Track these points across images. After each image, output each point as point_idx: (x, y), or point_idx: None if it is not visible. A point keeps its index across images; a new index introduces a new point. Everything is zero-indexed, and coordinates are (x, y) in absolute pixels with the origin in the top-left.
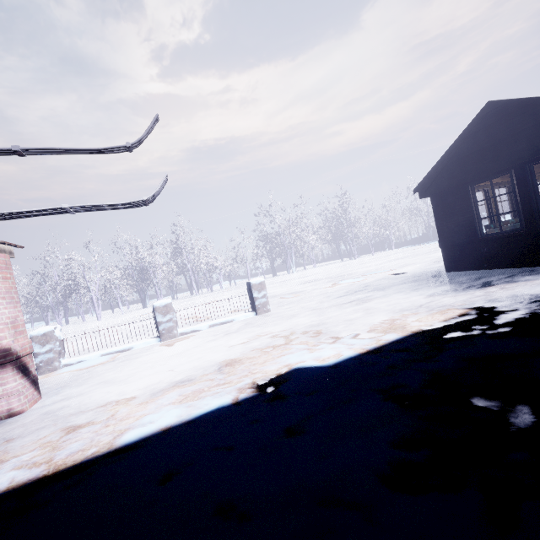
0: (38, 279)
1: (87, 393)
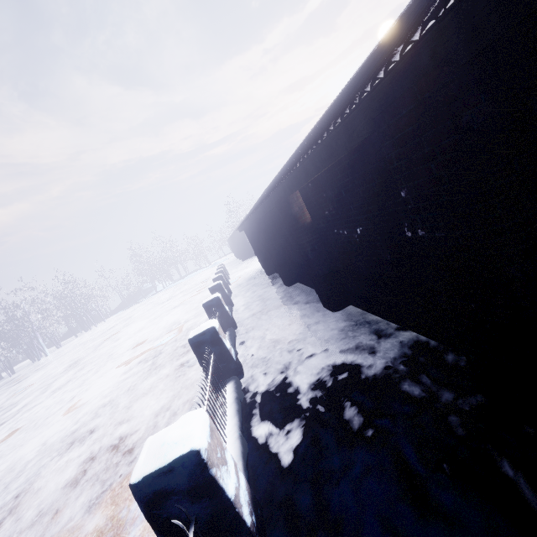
0: None
1: None
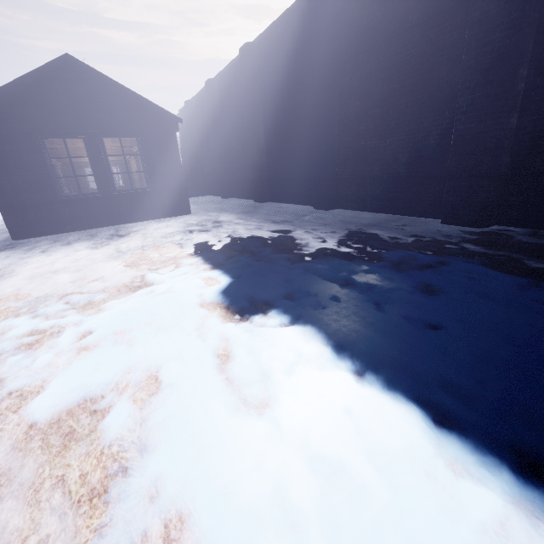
0: None
1: None
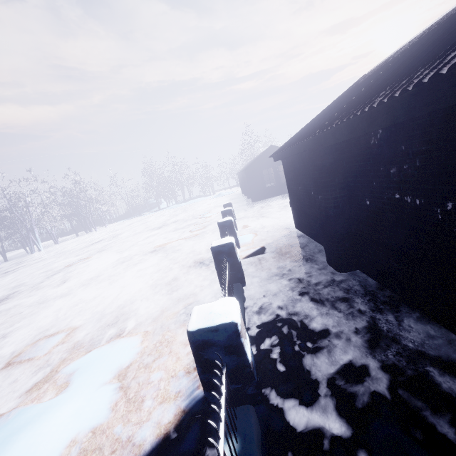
0: None
1: None
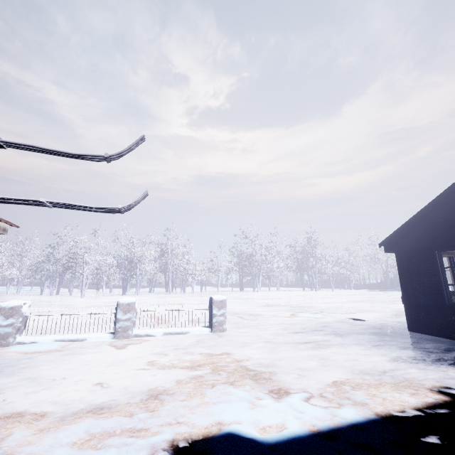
0: (49, 252)
1: (8, 389)
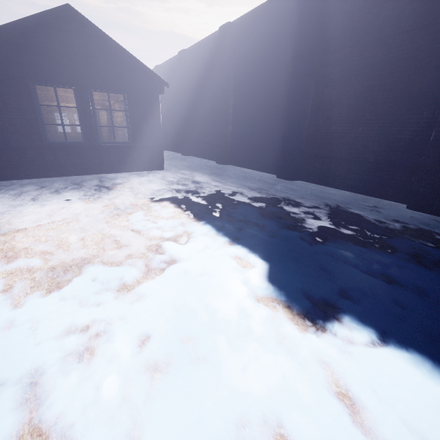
0: None
1: None
